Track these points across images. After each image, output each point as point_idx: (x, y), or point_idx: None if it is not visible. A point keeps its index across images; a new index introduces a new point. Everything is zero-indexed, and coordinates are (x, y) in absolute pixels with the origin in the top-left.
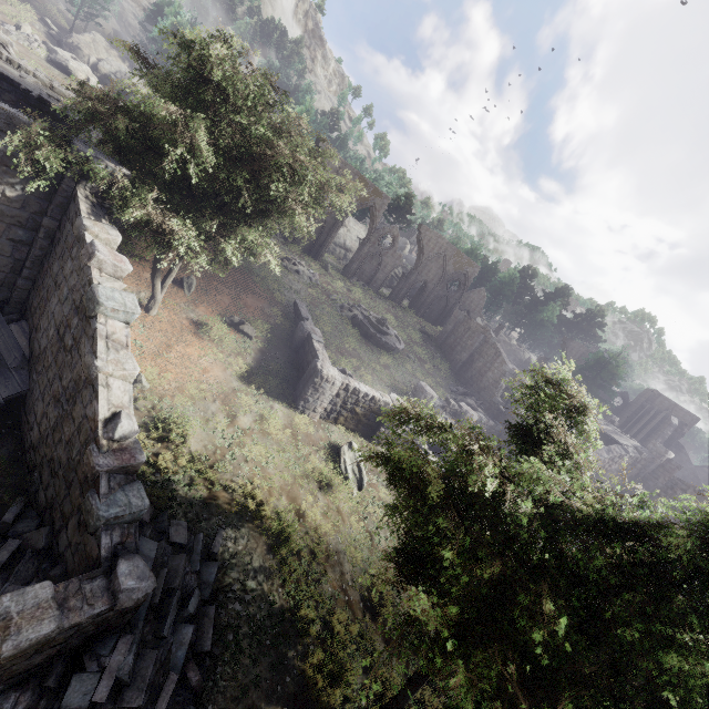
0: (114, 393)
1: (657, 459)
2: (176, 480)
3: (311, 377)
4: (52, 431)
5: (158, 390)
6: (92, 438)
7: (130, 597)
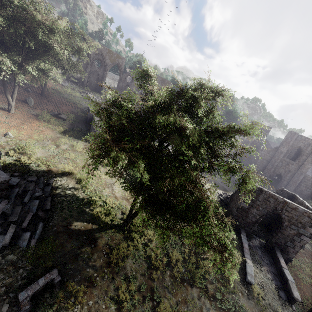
0: None
1: (250, 141)
2: (31, 165)
3: (92, 127)
4: None
5: (19, 138)
6: None
7: None
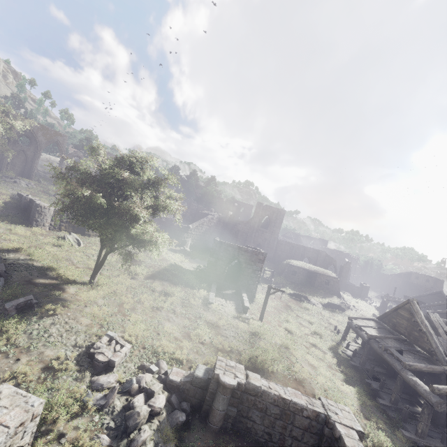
0: None
1: (227, 216)
2: None
3: (35, 209)
4: None
5: None
6: None
7: None
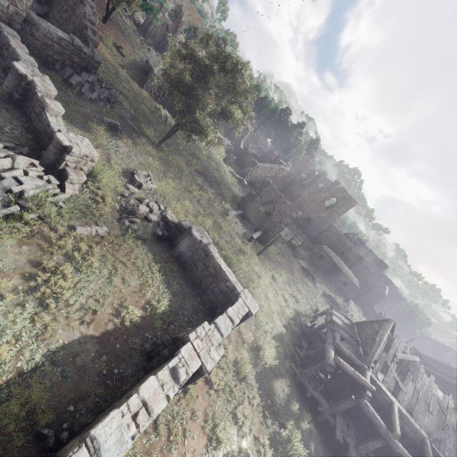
0: (89, 9)
1: (298, 176)
2: (98, 72)
3: (150, 75)
4: (65, 21)
5: None
6: (84, 18)
7: (97, 58)
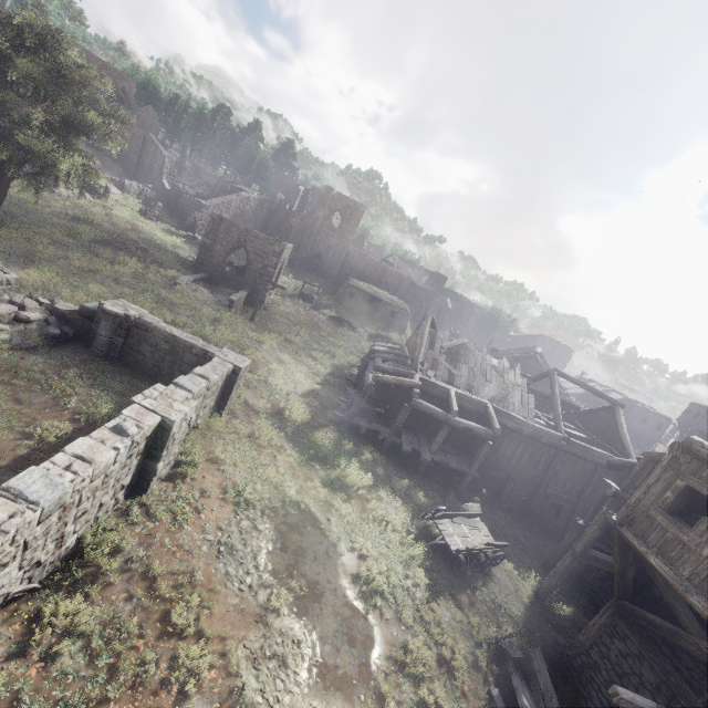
0: None
1: (275, 200)
2: None
3: None
4: None
5: None
6: None
7: None
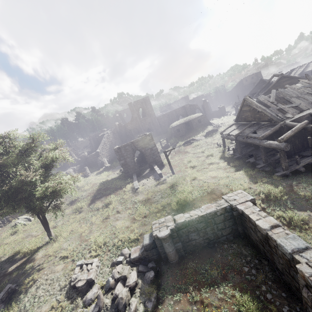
0: None
1: (116, 127)
2: None
3: None
4: None
5: None
6: None
7: None
